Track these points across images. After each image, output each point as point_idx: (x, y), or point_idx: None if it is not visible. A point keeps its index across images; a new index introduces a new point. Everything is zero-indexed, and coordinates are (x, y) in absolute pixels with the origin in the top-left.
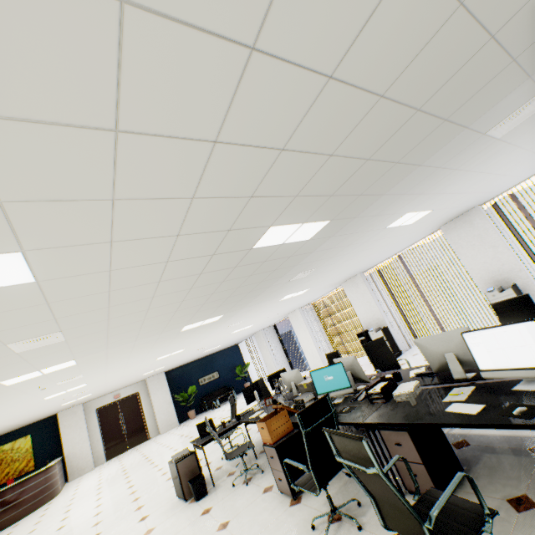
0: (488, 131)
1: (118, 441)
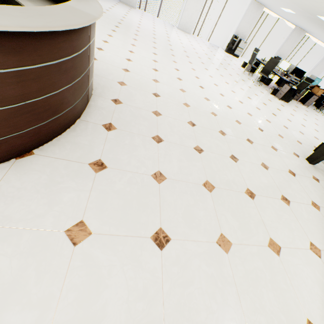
0: None
1: None
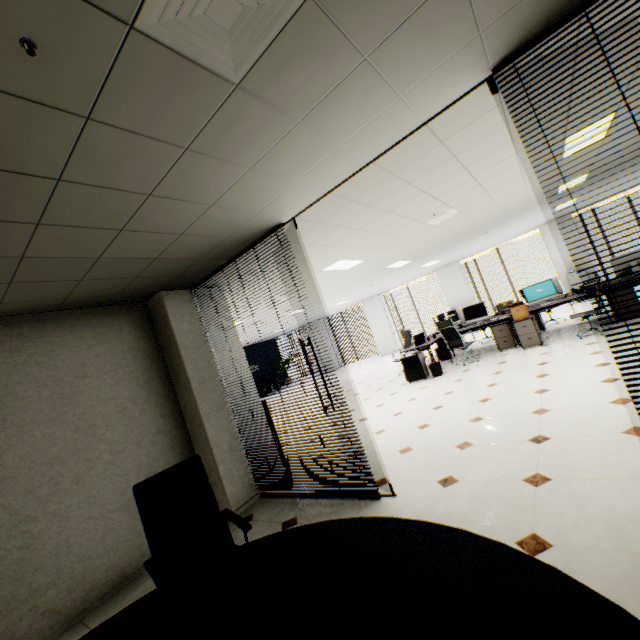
0: None
1: None
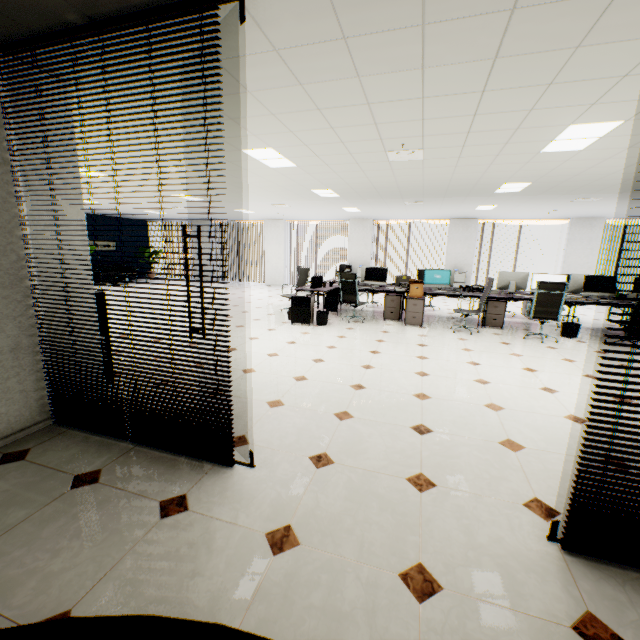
0: (580, 198)
1: None
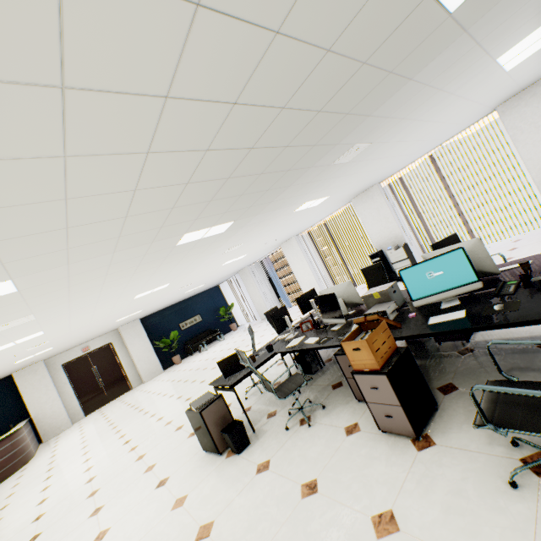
0: None
1: (95, 395)
